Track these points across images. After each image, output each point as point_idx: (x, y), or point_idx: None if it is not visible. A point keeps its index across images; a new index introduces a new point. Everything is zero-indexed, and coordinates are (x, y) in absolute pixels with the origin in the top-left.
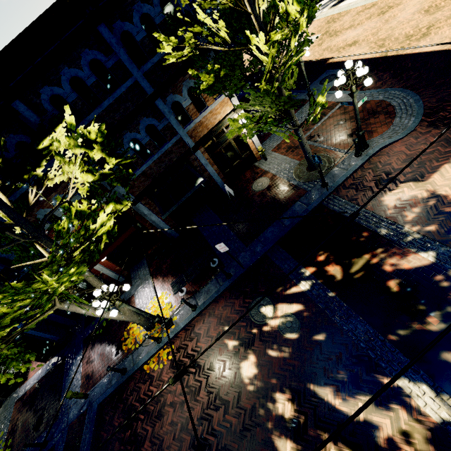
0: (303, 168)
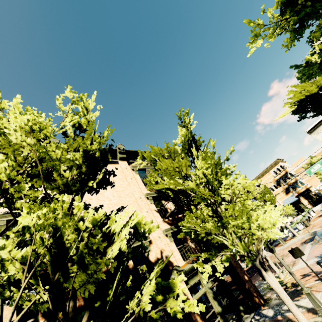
0: None
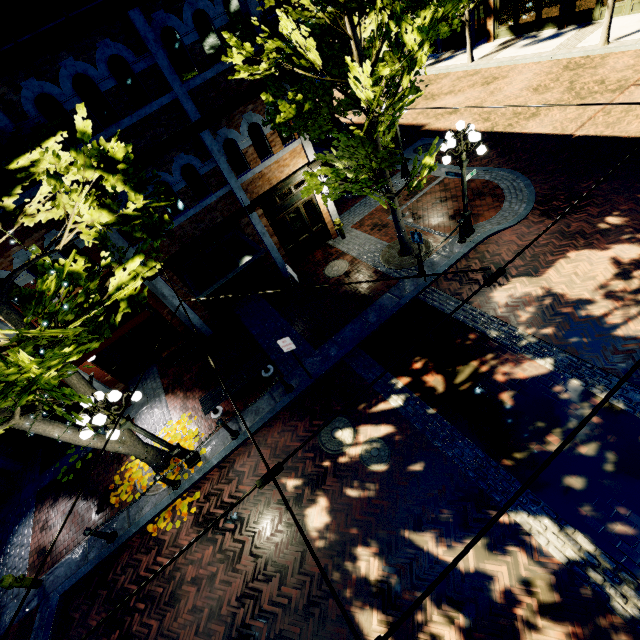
0: (393, 251)
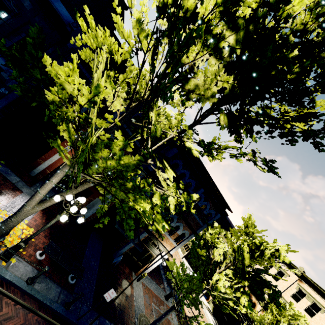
0: (144, 321)
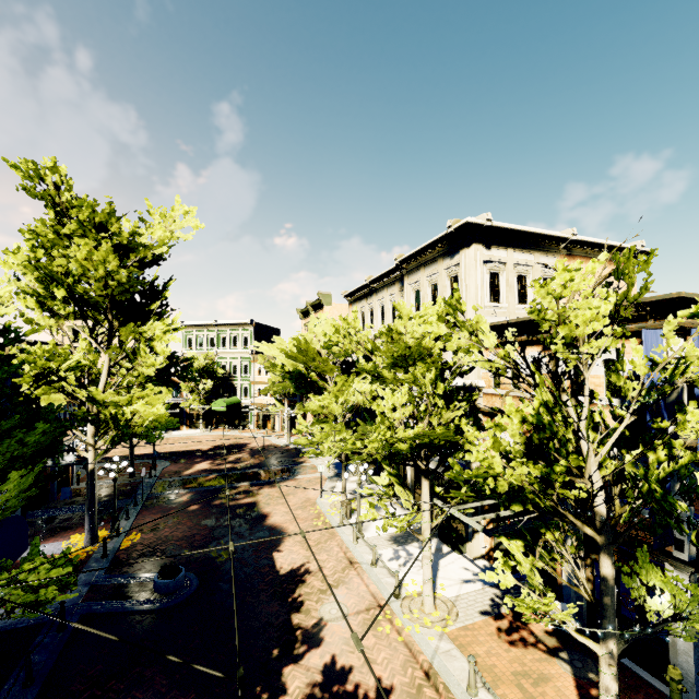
0: (124, 478)
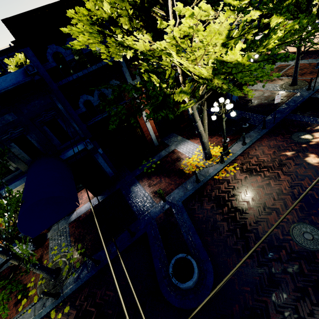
0: (286, 85)
